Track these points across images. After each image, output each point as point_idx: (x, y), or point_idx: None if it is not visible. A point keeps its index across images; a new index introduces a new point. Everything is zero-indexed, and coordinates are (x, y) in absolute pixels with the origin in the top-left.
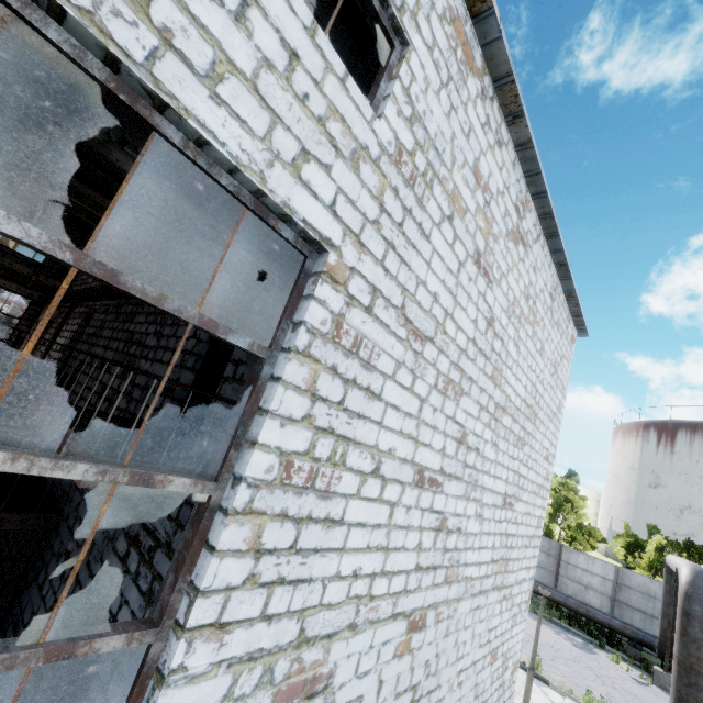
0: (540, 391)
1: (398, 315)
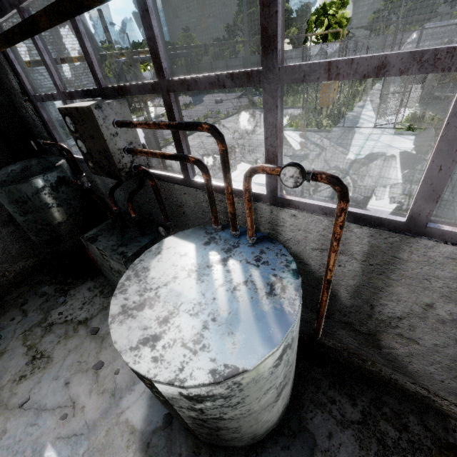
0: (48, 34)
1: None
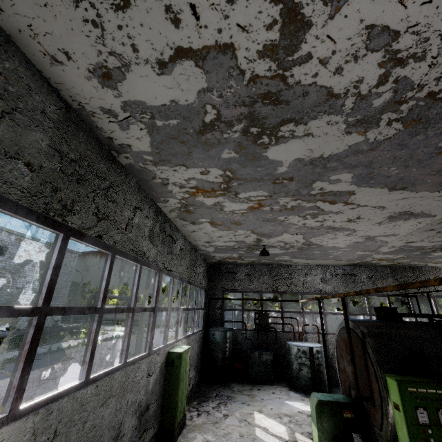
0: None
1: (10, 272)
